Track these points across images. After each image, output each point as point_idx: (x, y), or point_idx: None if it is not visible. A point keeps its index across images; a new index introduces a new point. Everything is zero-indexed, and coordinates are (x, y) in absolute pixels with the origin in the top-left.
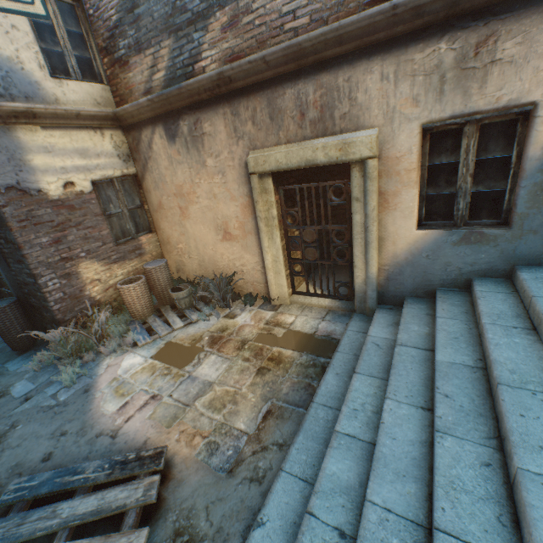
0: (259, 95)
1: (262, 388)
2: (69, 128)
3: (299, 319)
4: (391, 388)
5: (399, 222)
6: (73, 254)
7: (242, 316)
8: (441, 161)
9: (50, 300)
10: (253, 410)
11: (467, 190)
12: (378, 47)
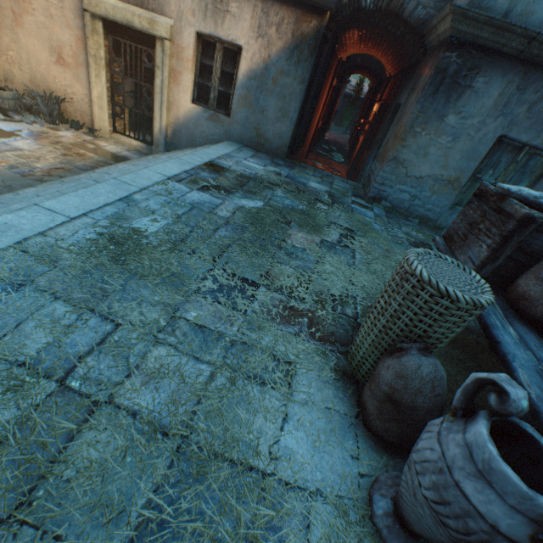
0: None
1: (62, 160)
2: None
3: (111, 146)
4: (133, 164)
5: (181, 95)
6: None
7: (65, 132)
8: (207, 63)
9: None
10: (51, 164)
11: (216, 88)
12: None
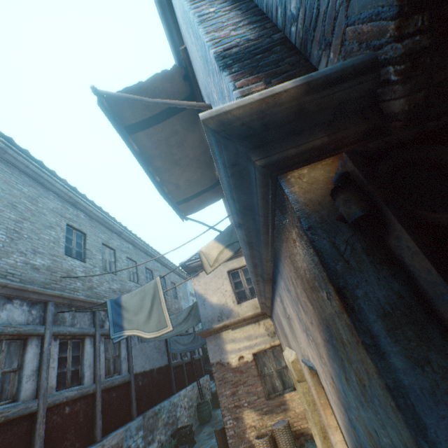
0: (273, 311)
1: None
2: (243, 325)
3: None
4: None
5: None
6: (240, 403)
7: None
8: None
9: (227, 434)
10: None
11: None
12: (272, 294)
